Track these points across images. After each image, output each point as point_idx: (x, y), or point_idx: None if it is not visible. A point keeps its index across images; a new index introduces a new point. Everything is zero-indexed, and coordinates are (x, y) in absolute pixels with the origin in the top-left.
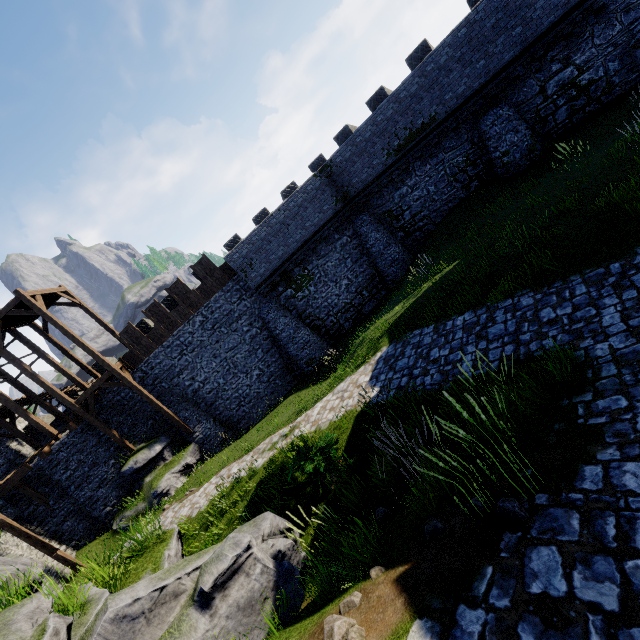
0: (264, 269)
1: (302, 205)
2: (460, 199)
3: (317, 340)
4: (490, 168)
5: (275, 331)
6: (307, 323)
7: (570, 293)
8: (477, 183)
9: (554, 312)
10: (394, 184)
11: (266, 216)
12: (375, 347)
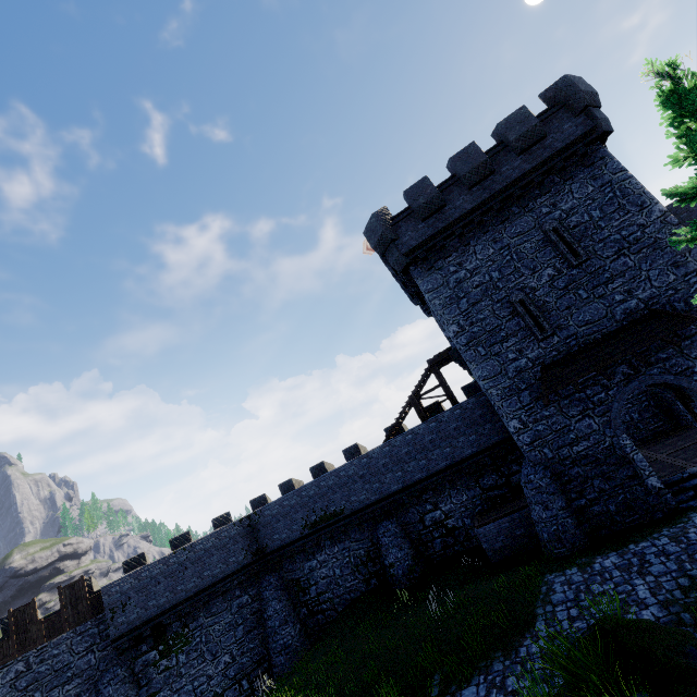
0: (138, 614)
1: (214, 548)
2: (361, 592)
3: None
4: (386, 571)
5: None
6: None
7: None
8: (376, 581)
9: None
10: (306, 554)
11: (186, 540)
12: None
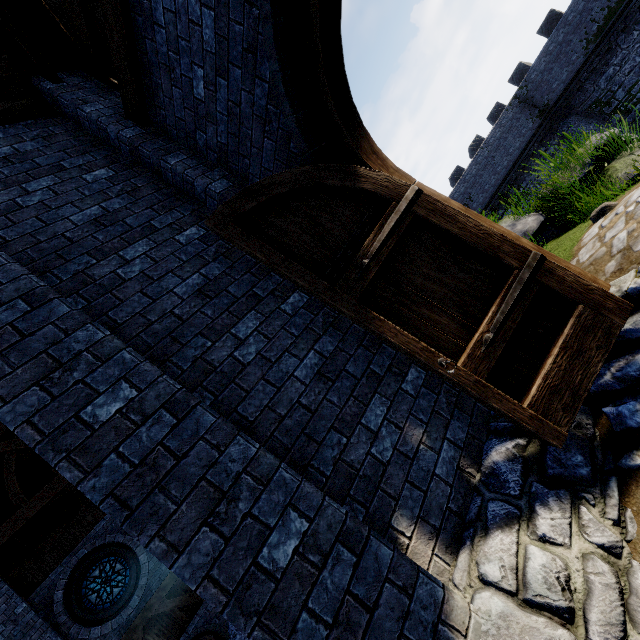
0: (483, 198)
1: (503, 134)
2: None
3: None
4: None
5: None
6: None
7: None
8: None
9: None
10: (597, 71)
11: (460, 172)
12: None
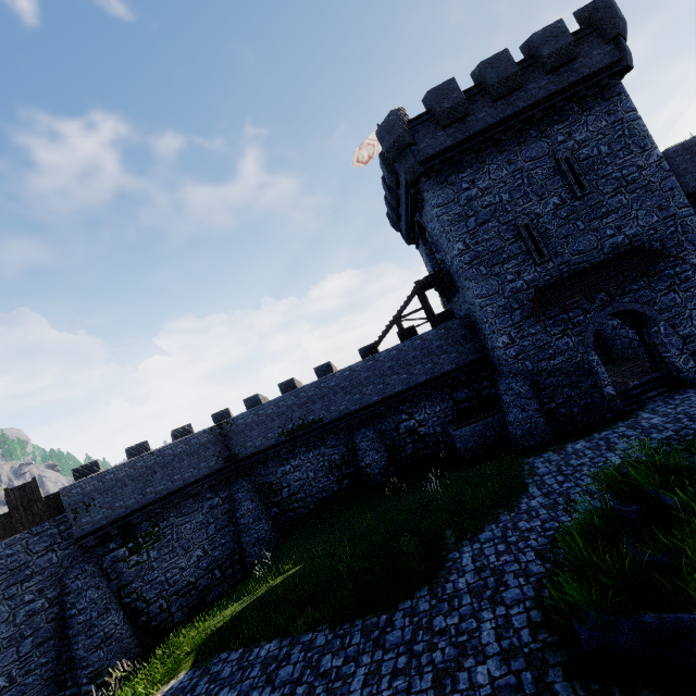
0: (104, 515)
1: (184, 453)
2: (333, 491)
3: (125, 635)
4: (359, 472)
5: (71, 609)
6: (125, 603)
7: (349, 640)
8: (348, 481)
9: (331, 661)
10: (280, 460)
11: (144, 449)
12: (175, 668)
